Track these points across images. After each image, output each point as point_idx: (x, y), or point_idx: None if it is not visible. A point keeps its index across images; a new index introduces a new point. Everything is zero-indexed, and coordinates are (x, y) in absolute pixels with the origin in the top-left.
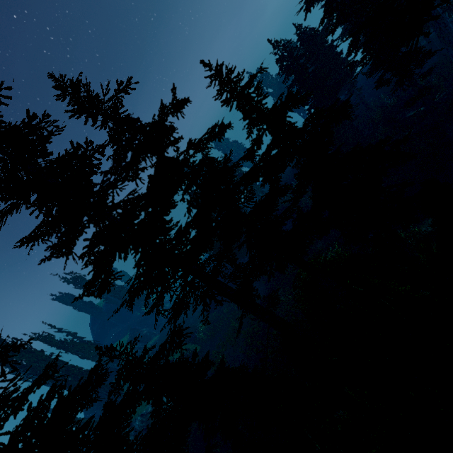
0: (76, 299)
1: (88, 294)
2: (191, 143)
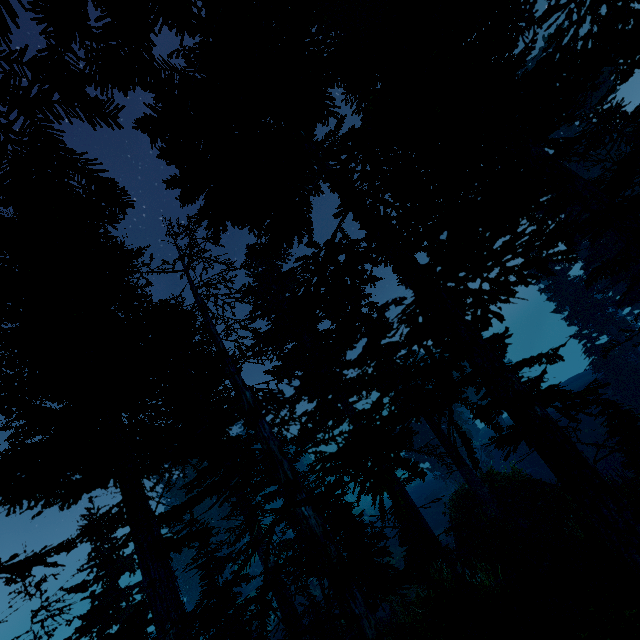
0: (266, 372)
1: (272, 374)
2: (373, 303)
